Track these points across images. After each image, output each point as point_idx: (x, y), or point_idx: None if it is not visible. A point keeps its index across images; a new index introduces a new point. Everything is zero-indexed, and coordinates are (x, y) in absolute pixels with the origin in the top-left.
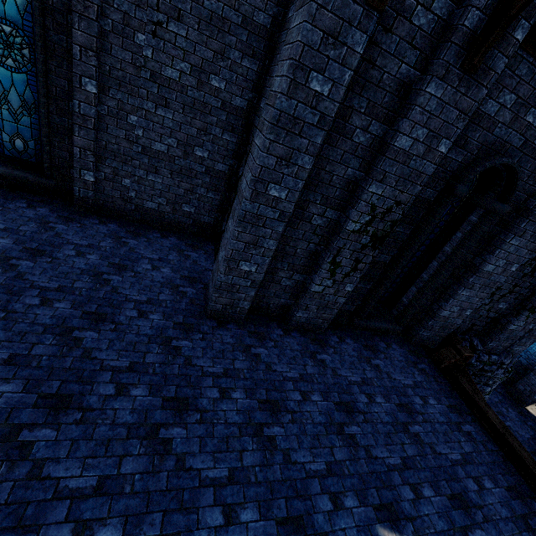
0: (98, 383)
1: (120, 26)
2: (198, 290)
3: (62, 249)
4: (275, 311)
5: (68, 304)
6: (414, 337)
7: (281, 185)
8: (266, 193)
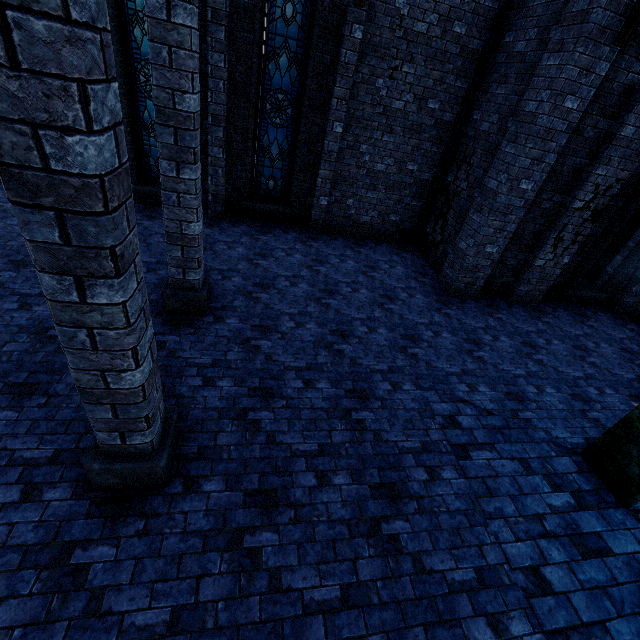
0: (421, 330)
1: (366, 77)
2: (430, 279)
3: (330, 258)
4: (496, 290)
5: (366, 291)
6: (617, 305)
7: (530, 180)
8: (518, 187)
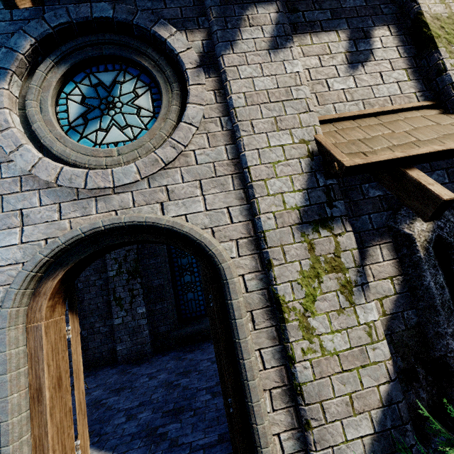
0: None
1: None
2: None
3: None
4: (110, 358)
5: None
6: None
7: None
8: None
